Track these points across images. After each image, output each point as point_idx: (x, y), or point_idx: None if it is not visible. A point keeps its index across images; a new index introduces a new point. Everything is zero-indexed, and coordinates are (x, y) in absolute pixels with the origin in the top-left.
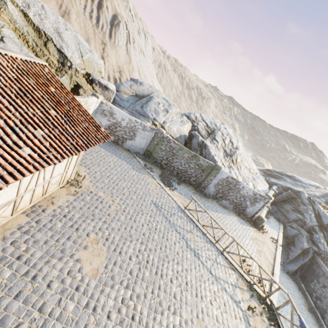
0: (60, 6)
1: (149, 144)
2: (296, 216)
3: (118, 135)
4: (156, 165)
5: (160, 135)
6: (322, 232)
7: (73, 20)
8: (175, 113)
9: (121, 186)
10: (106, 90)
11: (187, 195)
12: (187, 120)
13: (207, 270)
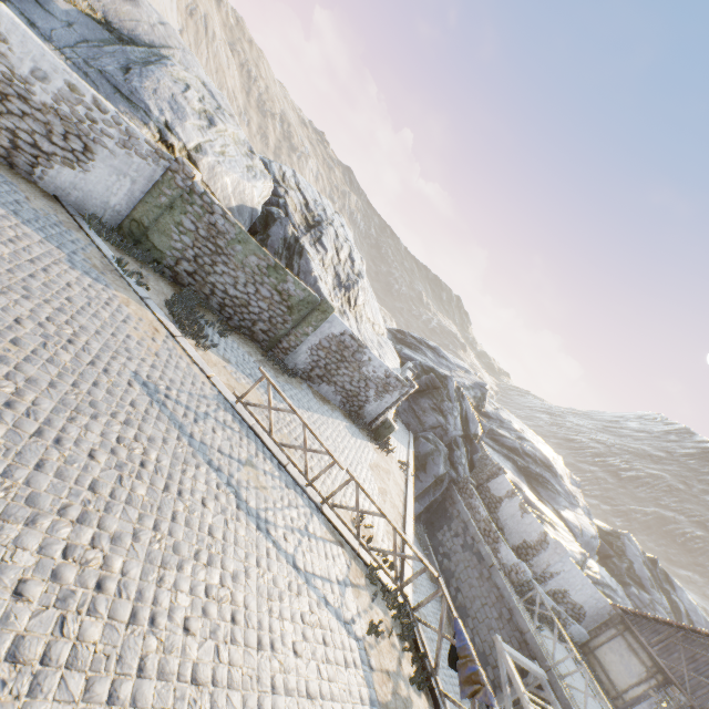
0: None
1: (141, 201)
2: (437, 419)
3: (12, 130)
4: (159, 271)
5: (184, 182)
6: (465, 447)
7: None
8: (234, 137)
9: (6, 311)
10: None
11: (244, 365)
12: (265, 172)
13: (288, 561)
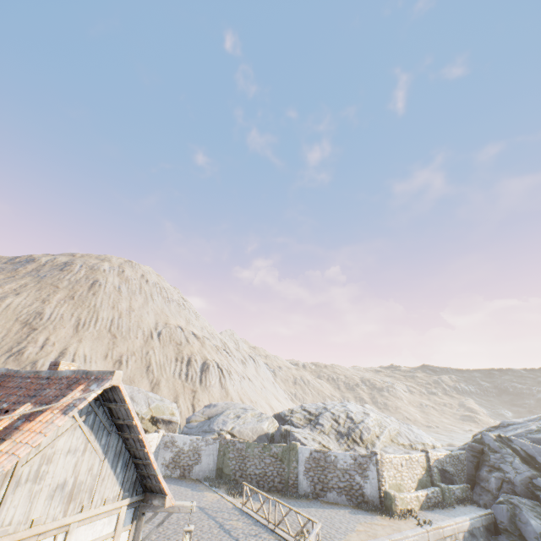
0: (152, 382)
1: (217, 459)
2: (493, 476)
3: (183, 465)
4: (231, 483)
5: (224, 441)
6: None
7: (162, 387)
8: (252, 415)
9: None
10: (170, 423)
11: (262, 499)
12: (268, 416)
13: (233, 538)
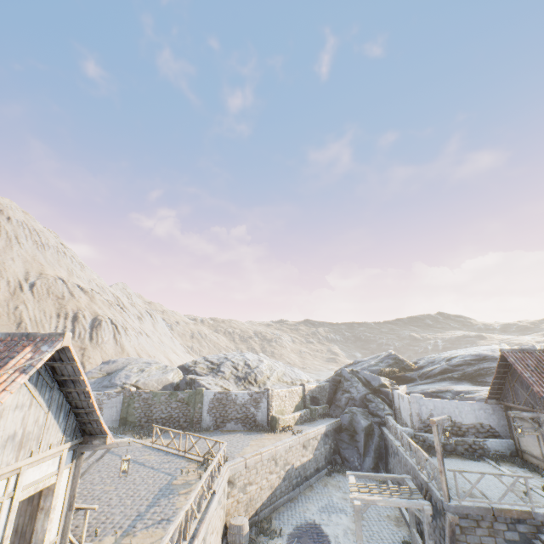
0: None
1: (121, 410)
2: (344, 397)
3: None
4: (136, 429)
5: (129, 393)
6: (380, 398)
7: None
8: (157, 368)
9: None
10: None
11: (169, 436)
12: (174, 368)
13: (149, 467)
